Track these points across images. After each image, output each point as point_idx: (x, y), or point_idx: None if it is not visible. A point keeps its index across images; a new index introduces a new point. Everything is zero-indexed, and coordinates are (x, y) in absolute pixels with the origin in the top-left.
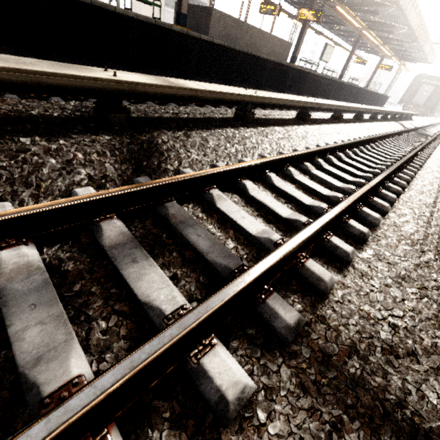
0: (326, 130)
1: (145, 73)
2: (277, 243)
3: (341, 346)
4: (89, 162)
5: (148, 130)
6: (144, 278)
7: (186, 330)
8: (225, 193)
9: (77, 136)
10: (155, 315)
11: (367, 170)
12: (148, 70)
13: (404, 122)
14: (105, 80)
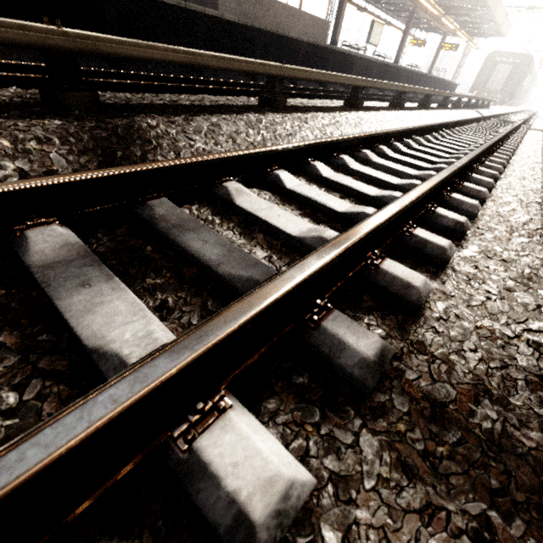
0: (385, 117)
1: (136, 68)
2: None
3: (459, 387)
4: (23, 153)
5: (127, 115)
6: (100, 310)
7: (151, 384)
8: (249, 189)
9: (5, 120)
10: (110, 368)
11: (447, 157)
12: (139, 64)
13: (481, 110)
14: (40, 29)
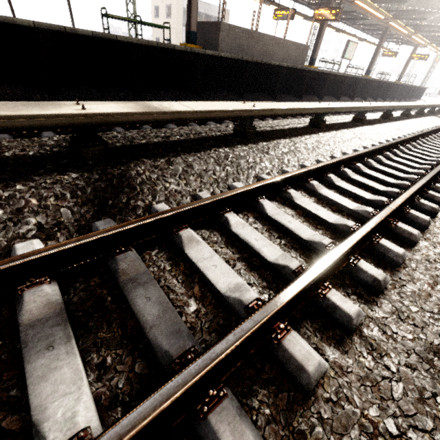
0: (343, 137)
1: (152, 95)
2: (249, 307)
3: None
4: (44, 208)
5: (125, 161)
6: (52, 376)
7: None
8: (202, 231)
9: (39, 178)
10: None
11: (393, 183)
12: (155, 91)
13: None
14: (69, 115)
